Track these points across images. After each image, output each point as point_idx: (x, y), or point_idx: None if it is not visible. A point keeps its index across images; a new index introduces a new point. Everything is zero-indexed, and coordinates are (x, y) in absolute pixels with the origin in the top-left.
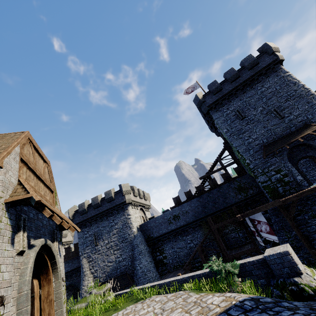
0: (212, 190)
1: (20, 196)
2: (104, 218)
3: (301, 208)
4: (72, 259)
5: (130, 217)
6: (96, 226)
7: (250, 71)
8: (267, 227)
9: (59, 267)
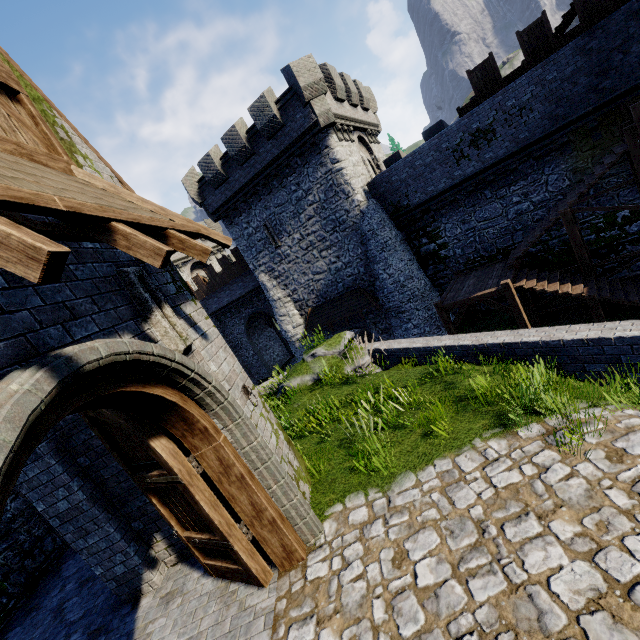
0: None
1: None
2: (274, 186)
3: None
4: (241, 277)
5: (341, 167)
6: (262, 207)
7: None
8: None
9: (217, 389)
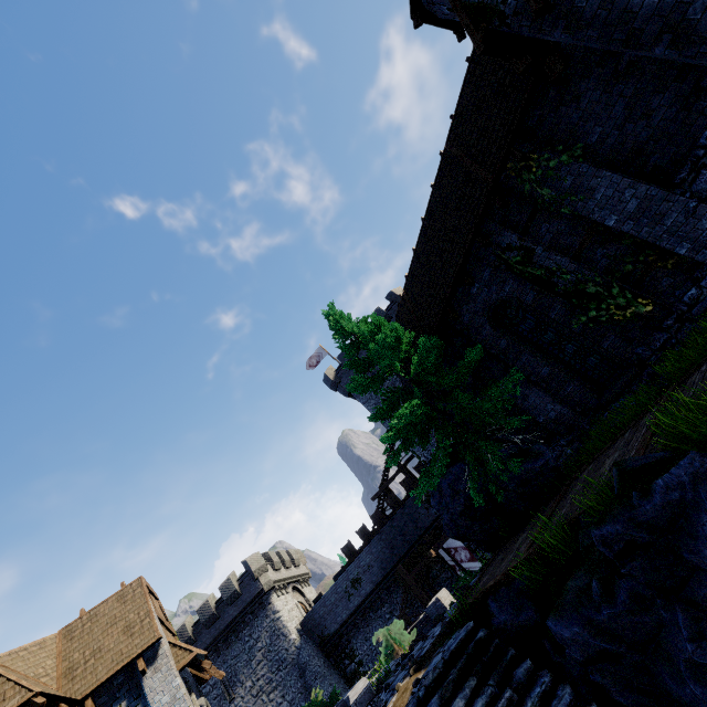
0: (394, 515)
1: (188, 658)
2: (232, 640)
3: None
4: None
5: (280, 615)
6: (221, 662)
7: None
8: (467, 552)
9: None
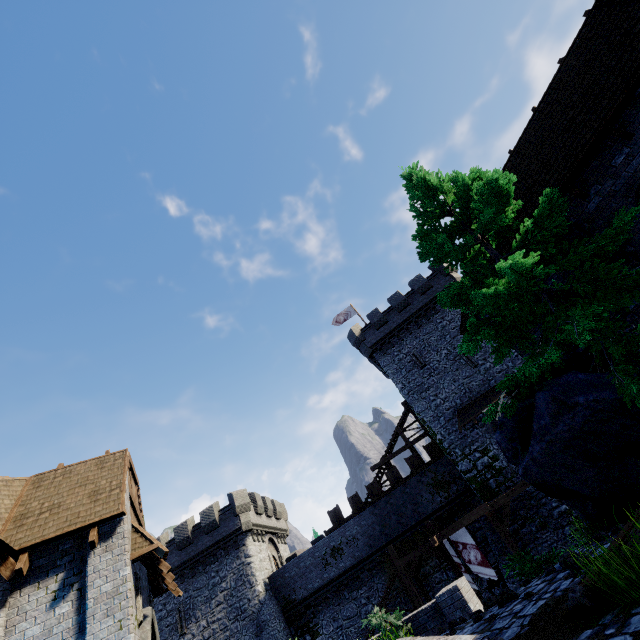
0: (393, 491)
1: (146, 548)
2: (199, 570)
3: (524, 513)
4: None
5: (251, 561)
6: (182, 589)
7: (423, 297)
8: (478, 553)
9: None
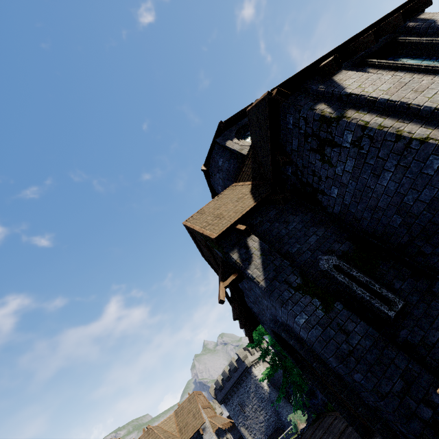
0: None
1: (216, 428)
2: (239, 387)
3: None
4: (233, 431)
5: (257, 378)
6: (236, 396)
7: None
8: None
9: None
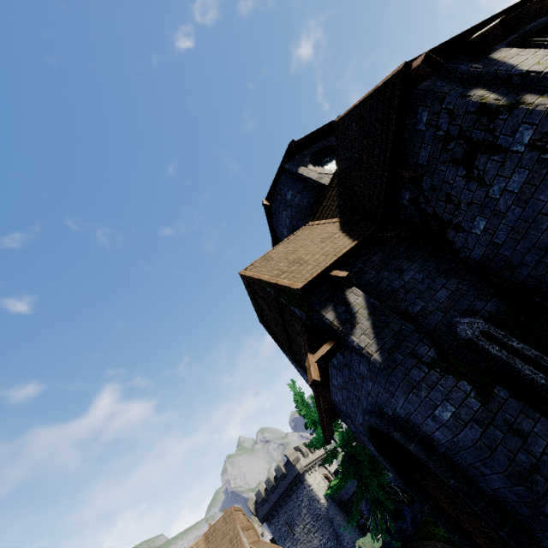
0: None
1: None
2: (287, 500)
3: None
4: None
5: (312, 488)
6: (283, 512)
7: None
8: None
9: None
